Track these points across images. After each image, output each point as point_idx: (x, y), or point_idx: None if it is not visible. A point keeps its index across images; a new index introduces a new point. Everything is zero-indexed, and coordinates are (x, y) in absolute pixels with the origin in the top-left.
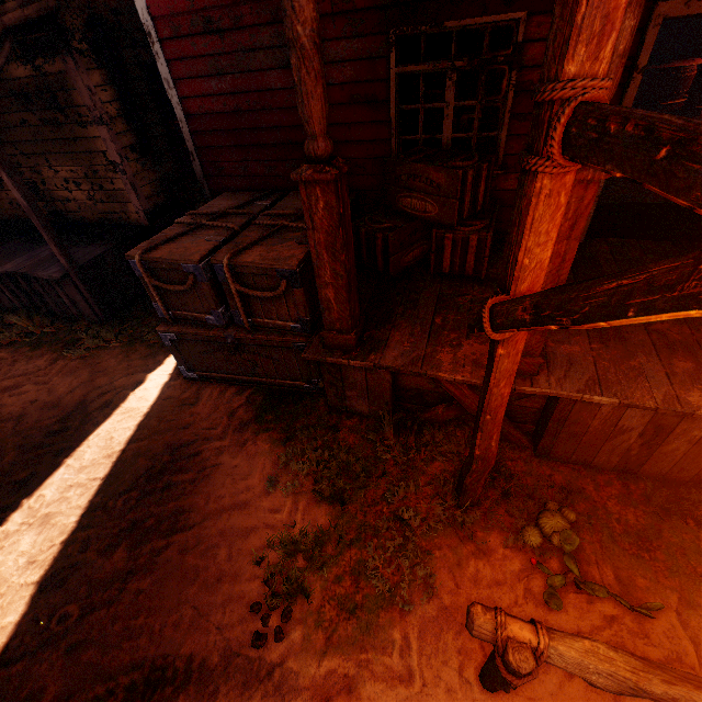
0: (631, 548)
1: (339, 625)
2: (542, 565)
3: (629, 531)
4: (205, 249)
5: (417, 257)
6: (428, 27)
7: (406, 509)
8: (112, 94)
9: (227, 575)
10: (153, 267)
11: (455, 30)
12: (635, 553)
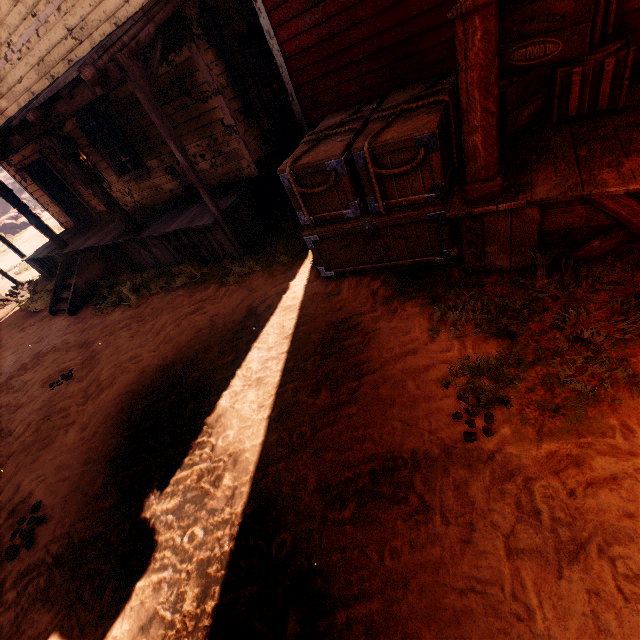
0: None
1: (546, 421)
2: None
3: None
4: (342, 146)
5: (531, 114)
6: None
7: (582, 331)
8: (221, 68)
9: (420, 398)
10: (299, 175)
11: None
12: None
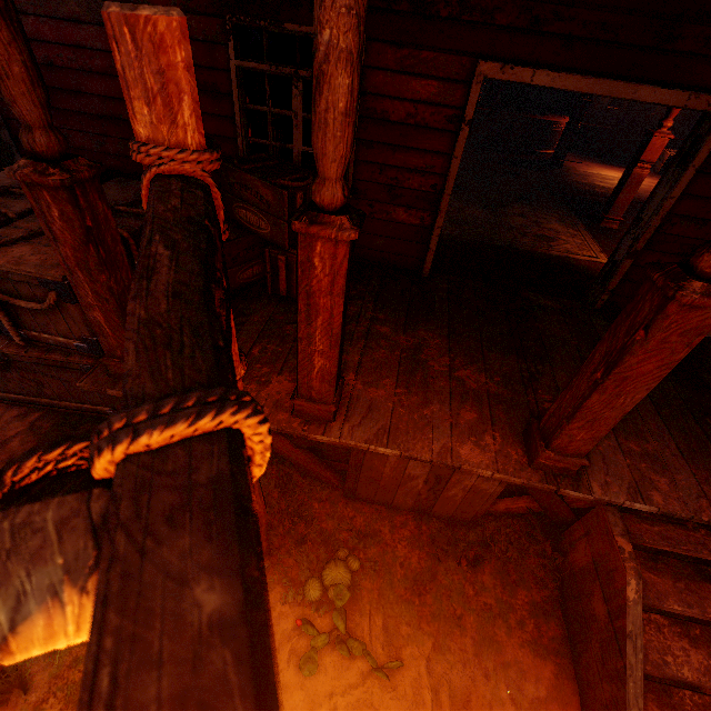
0: (406, 594)
1: None
2: (308, 625)
3: (408, 575)
4: None
5: (259, 273)
6: (267, 24)
7: None
8: None
9: None
10: None
11: (298, 34)
12: (408, 598)
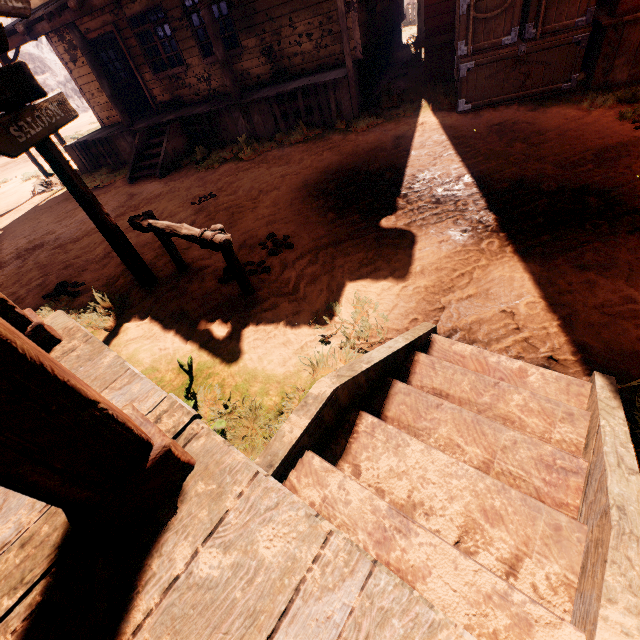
0: None
1: None
2: None
3: None
4: None
5: None
6: None
7: None
8: None
9: (602, 130)
10: None
11: None
12: None
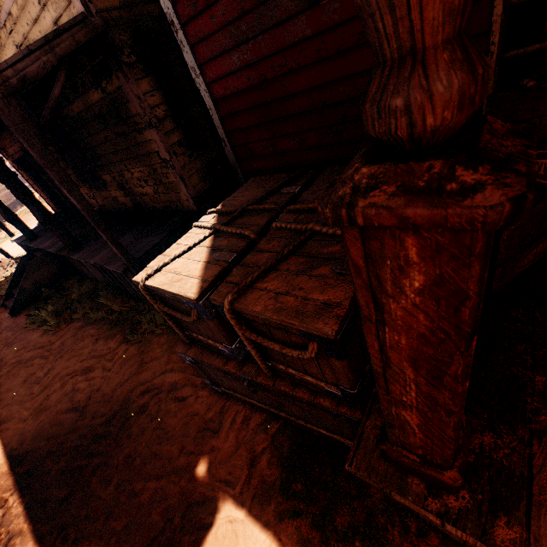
0: None
1: None
2: None
3: None
4: (208, 276)
5: (541, 252)
6: None
7: None
8: (159, 98)
9: None
10: (158, 293)
11: None
12: None
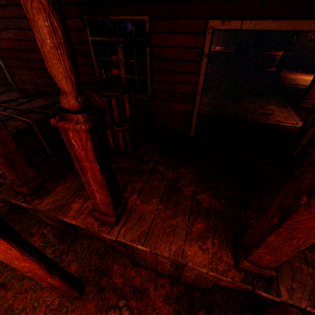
0: None
1: None
2: None
3: None
4: None
5: None
6: (102, 18)
7: (40, 297)
8: None
9: None
10: None
11: (117, 21)
12: None
